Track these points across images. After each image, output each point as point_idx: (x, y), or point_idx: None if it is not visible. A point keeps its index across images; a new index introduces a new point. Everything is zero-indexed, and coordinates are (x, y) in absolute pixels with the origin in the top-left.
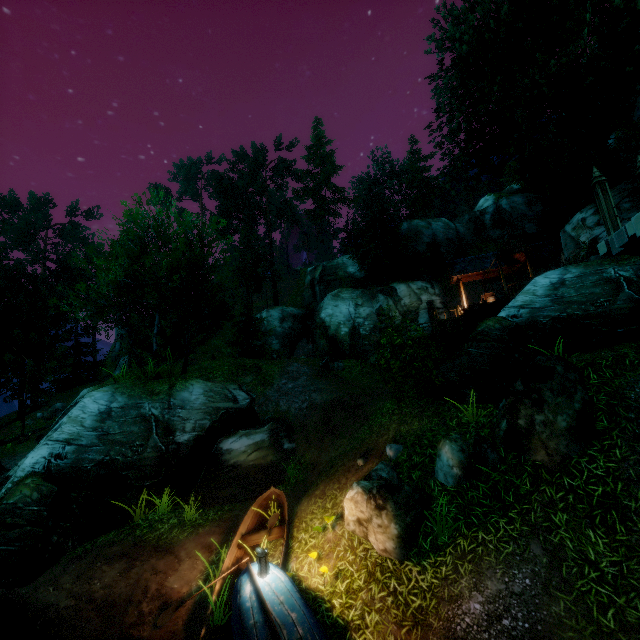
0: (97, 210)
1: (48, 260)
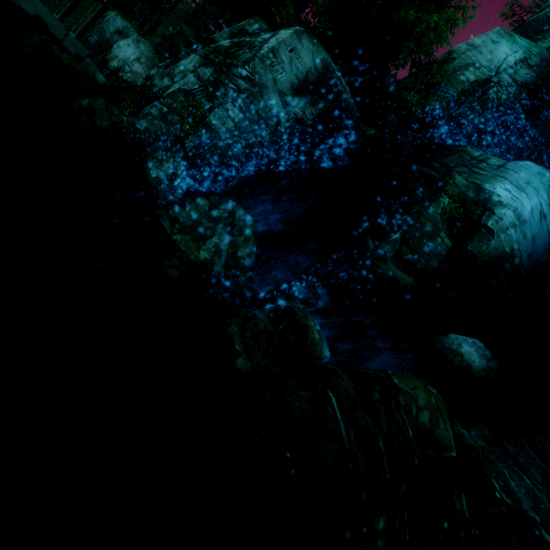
0: None
1: None
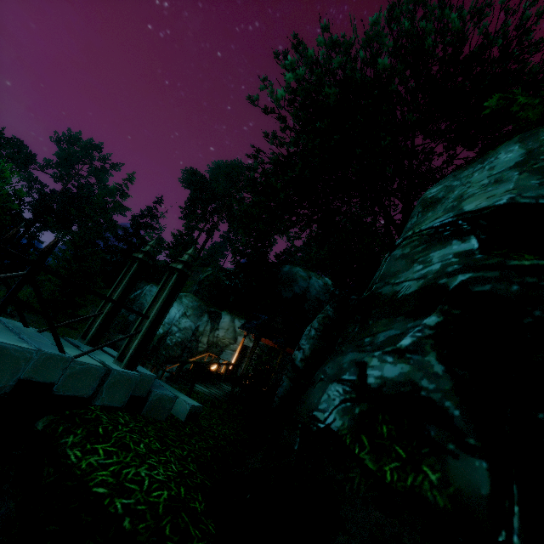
0: (121, 165)
1: (71, 184)
